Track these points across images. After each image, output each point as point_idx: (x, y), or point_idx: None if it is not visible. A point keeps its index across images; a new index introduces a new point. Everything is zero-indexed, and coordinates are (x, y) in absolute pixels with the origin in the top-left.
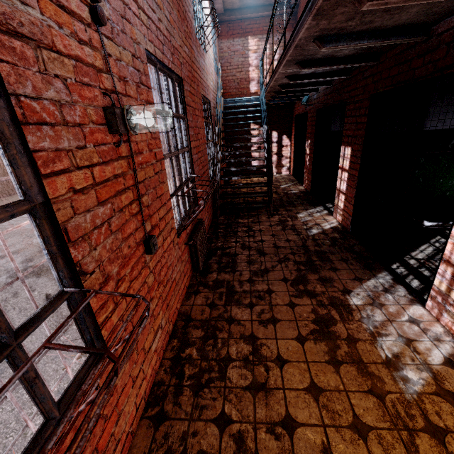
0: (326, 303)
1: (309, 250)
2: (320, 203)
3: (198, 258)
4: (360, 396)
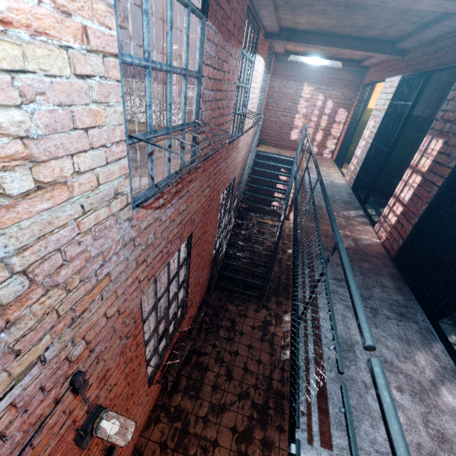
0: None
1: (272, 386)
2: None
3: (168, 384)
4: None
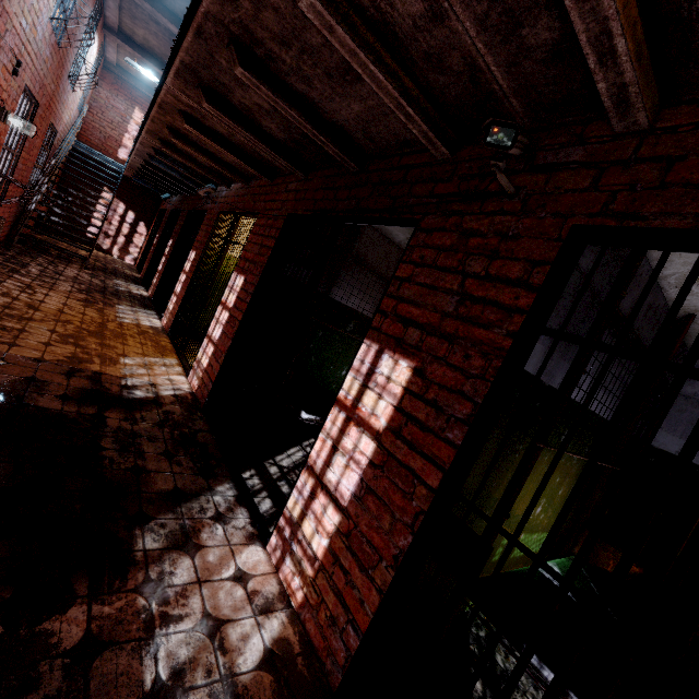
0: (99, 300)
1: (107, 290)
2: (146, 286)
3: None
4: (92, 313)
